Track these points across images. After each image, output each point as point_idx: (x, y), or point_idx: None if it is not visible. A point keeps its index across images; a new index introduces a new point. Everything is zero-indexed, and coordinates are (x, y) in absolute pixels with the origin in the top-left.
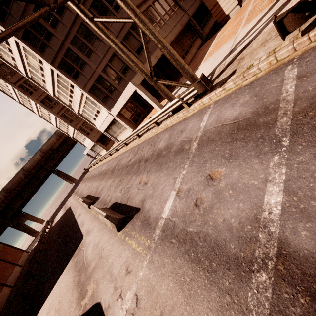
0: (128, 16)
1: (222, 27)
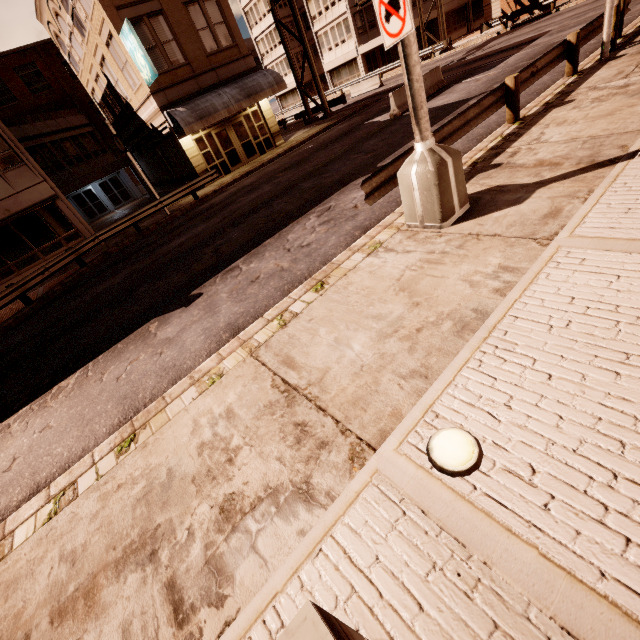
0: None
1: None
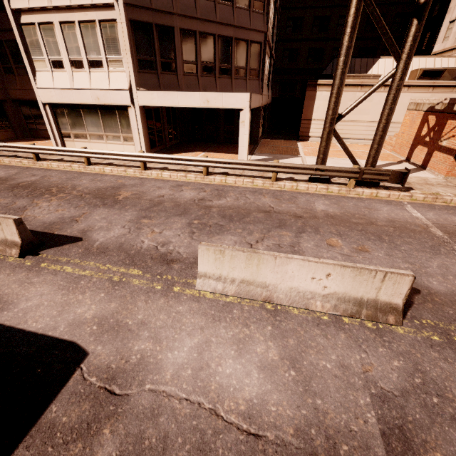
0: (260, 29)
1: (302, 142)
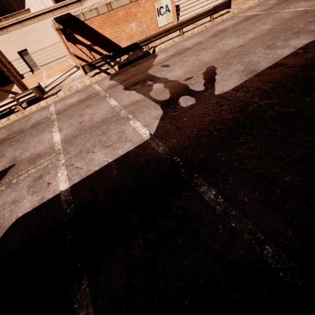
0: None
1: None
